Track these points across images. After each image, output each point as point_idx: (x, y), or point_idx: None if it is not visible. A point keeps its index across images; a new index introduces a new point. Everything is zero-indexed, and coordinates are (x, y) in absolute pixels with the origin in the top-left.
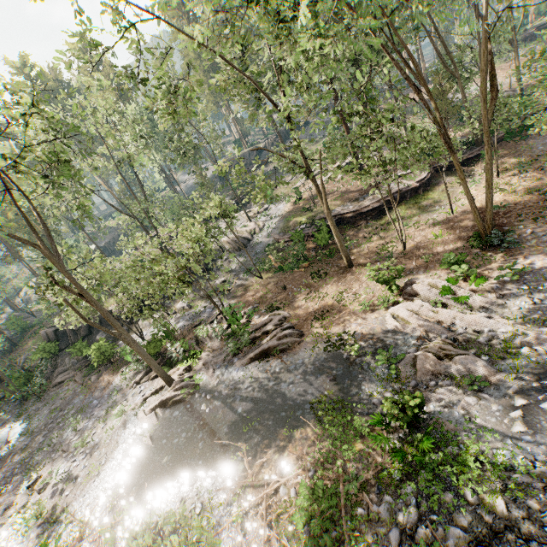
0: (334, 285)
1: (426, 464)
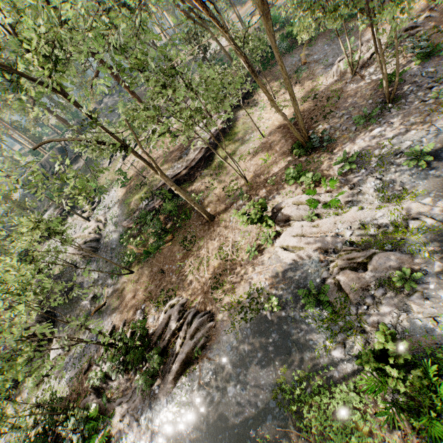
0: (209, 244)
1: None
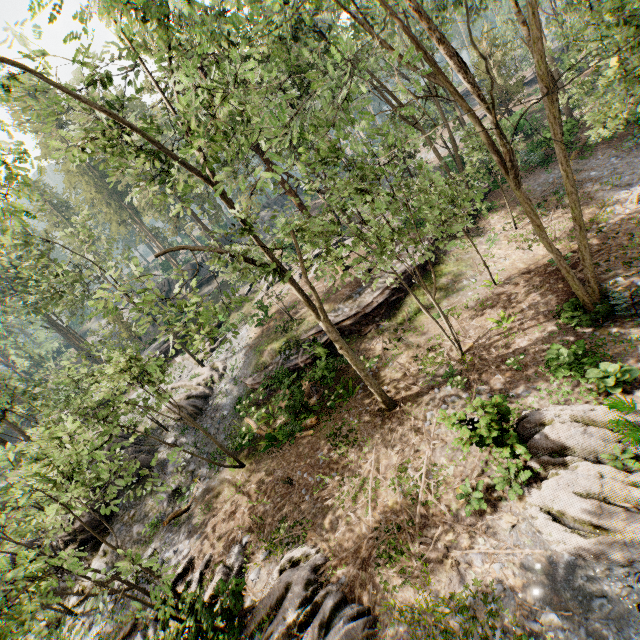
0: (380, 453)
1: None
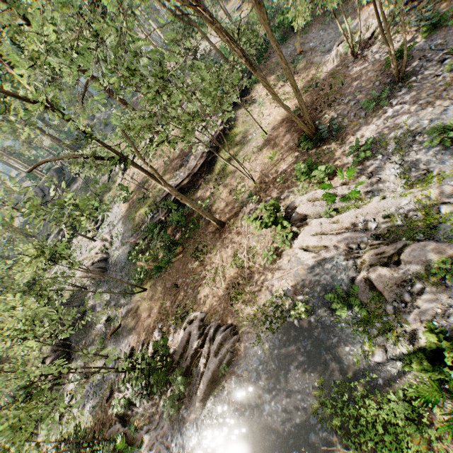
0: (222, 252)
1: None
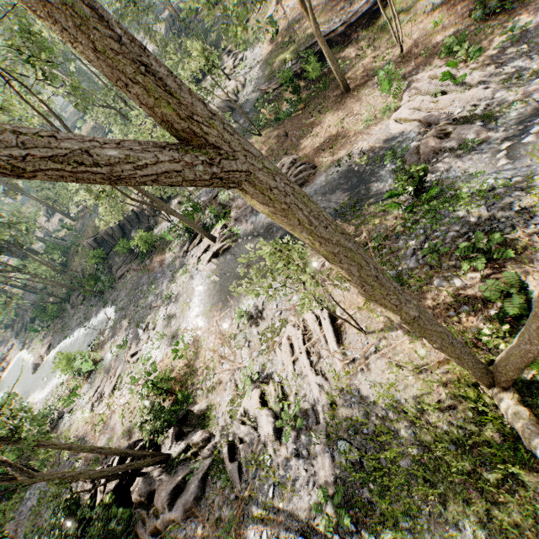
0: (335, 115)
1: (430, 208)
